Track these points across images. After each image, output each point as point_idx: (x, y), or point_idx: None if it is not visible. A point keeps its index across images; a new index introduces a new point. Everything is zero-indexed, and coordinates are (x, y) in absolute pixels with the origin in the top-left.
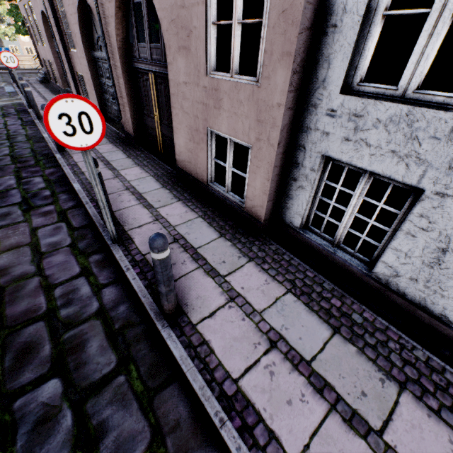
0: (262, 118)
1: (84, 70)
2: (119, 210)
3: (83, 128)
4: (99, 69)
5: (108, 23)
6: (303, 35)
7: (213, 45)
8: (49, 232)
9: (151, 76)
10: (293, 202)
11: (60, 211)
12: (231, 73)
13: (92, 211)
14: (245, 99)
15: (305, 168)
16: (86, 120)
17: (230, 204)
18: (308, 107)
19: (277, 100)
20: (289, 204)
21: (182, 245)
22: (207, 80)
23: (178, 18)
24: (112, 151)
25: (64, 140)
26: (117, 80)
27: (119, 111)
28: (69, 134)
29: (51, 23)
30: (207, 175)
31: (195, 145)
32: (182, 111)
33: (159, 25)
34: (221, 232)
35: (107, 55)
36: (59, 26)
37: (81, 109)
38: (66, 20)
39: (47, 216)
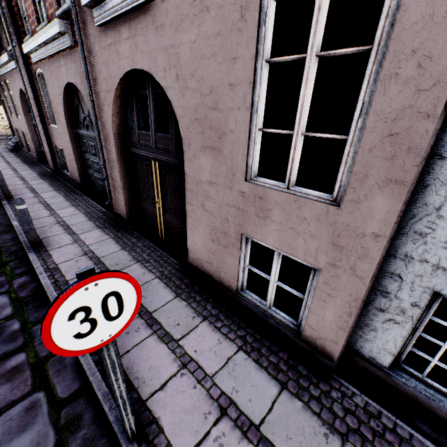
0: (343, 243)
1: (65, 145)
2: (127, 352)
3: (107, 315)
4: (83, 145)
5: (103, 110)
6: (422, 162)
7: (257, 151)
8: (17, 421)
9: (154, 163)
10: (377, 334)
11: (35, 363)
12: (286, 185)
13: (87, 364)
14: (311, 217)
15: (401, 301)
16: (114, 301)
17: (277, 326)
18: (407, 232)
19: (373, 229)
20: (369, 335)
21: (235, 421)
22: (247, 185)
23: (206, 118)
24: (101, 241)
25: (74, 346)
26: (108, 162)
27: (110, 193)
28: (83, 333)
29: (30, 100)
30: (237, 282)
31: (221, 248)
32: (202, 209)
33: (170, 117)
34: (278, 379)
35: (100, 139)
36: (38, 104)
37: (108, 289)
38: (47, 99)
39: (15, 378)
